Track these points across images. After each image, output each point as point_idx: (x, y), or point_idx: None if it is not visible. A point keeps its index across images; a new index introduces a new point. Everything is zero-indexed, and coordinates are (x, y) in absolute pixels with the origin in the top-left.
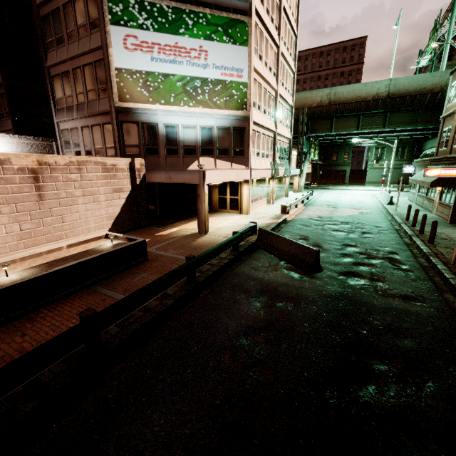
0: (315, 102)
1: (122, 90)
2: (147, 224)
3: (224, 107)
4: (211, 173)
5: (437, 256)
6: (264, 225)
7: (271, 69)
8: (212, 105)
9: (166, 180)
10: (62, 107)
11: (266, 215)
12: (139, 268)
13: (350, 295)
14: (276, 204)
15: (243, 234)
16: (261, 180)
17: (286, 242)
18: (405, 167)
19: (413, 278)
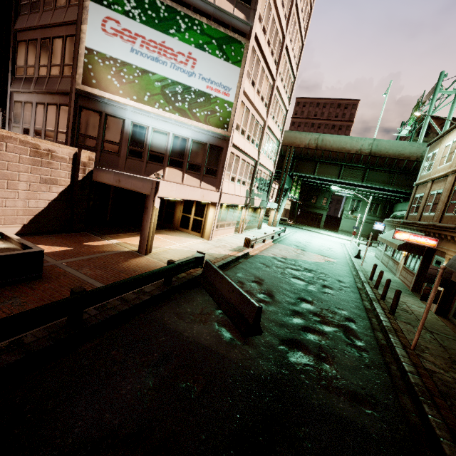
0: (303, 143)
1: (88, 72)
2: (82, 228)
3: (204, 121)
4: (167, 186)
5: (396, 334)
6: (220, 256)
7: (264, 99)
8: (191, 115)
9: (114, 183)
10: (21, 76)
11: (229, 245)
12: (17, 289)
13: (284, 381)
14: (245, 235)
15: (182, 266)
16: (233, 206)
17: (228, 286)
18: (376, 224)
19: (367, 364)
